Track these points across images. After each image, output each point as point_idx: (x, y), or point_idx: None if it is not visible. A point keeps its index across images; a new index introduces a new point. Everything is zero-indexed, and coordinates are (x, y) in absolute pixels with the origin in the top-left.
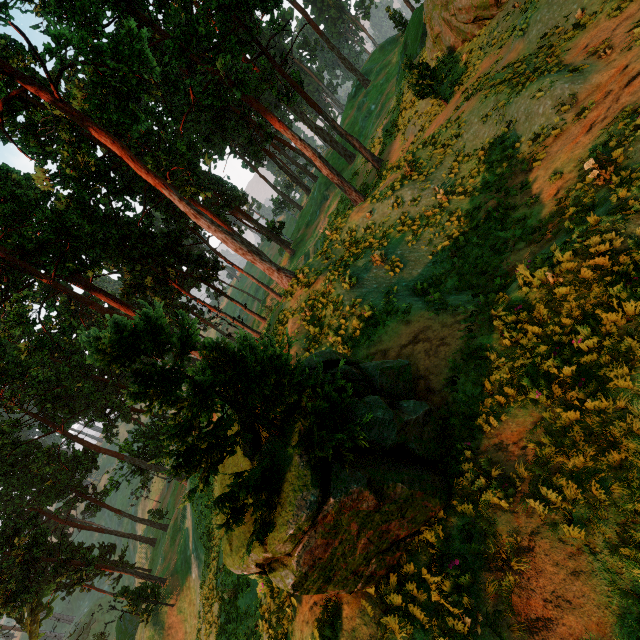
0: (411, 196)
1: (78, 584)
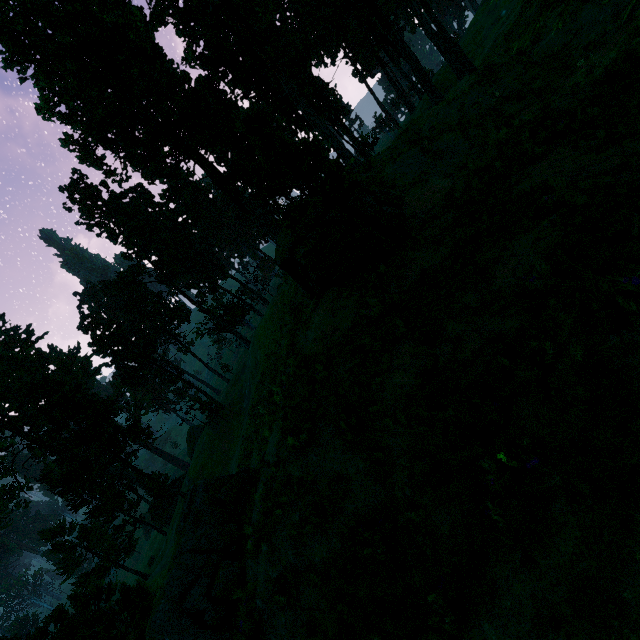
0: (475, 100)
1: (171, 383)
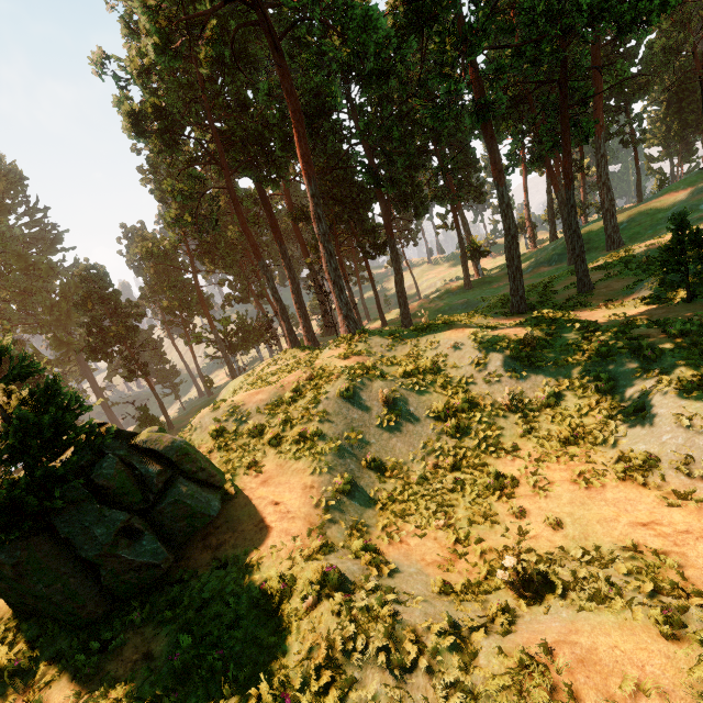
0: (495, 368)
1: (128, 379)
